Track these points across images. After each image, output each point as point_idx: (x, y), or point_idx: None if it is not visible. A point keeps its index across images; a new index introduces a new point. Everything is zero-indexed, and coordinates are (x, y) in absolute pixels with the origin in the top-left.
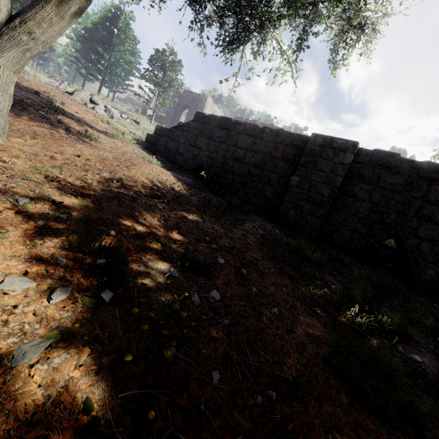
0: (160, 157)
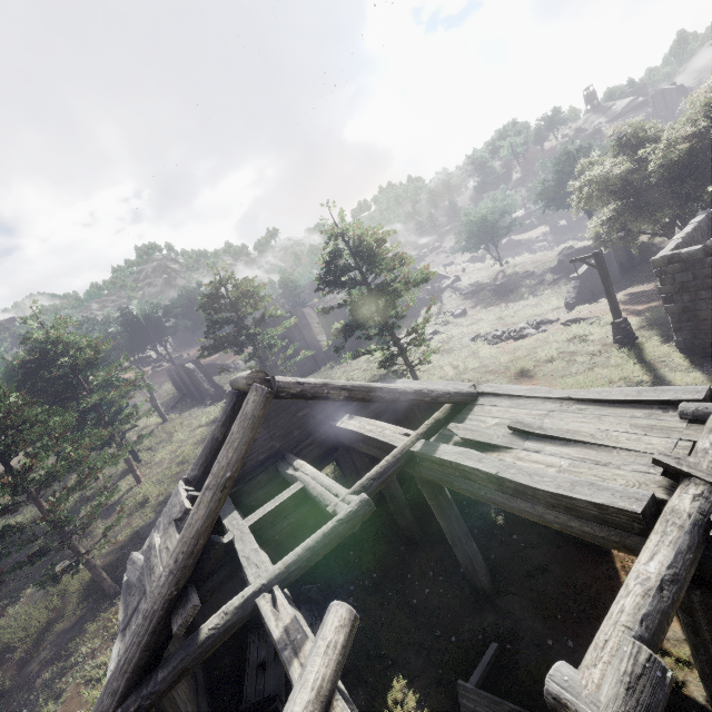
0: (596, 300)
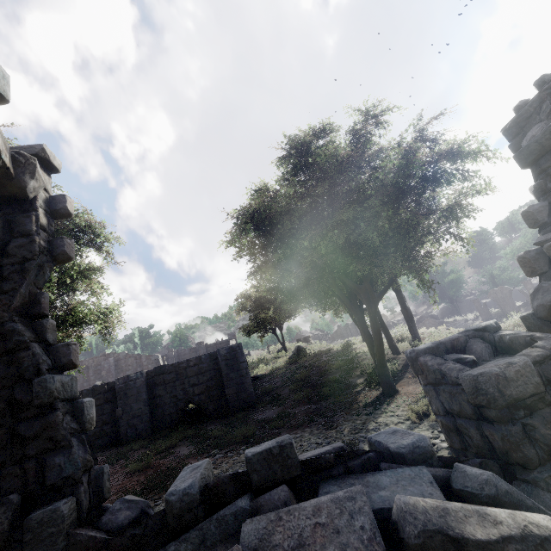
0: None
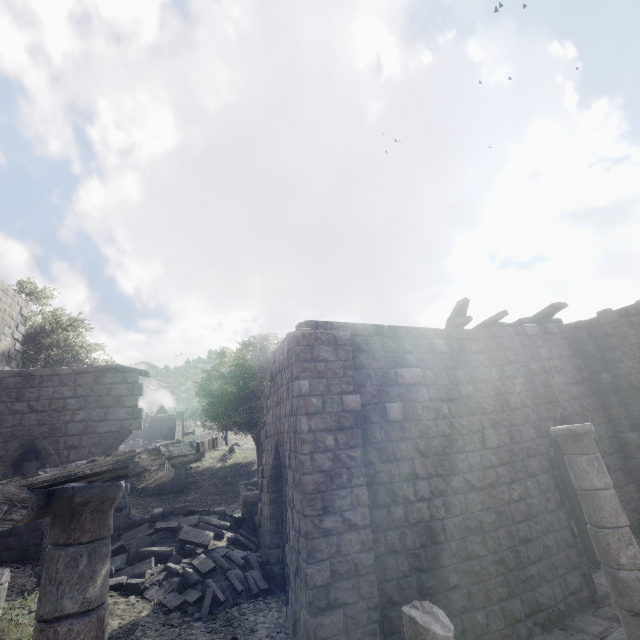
0: None
